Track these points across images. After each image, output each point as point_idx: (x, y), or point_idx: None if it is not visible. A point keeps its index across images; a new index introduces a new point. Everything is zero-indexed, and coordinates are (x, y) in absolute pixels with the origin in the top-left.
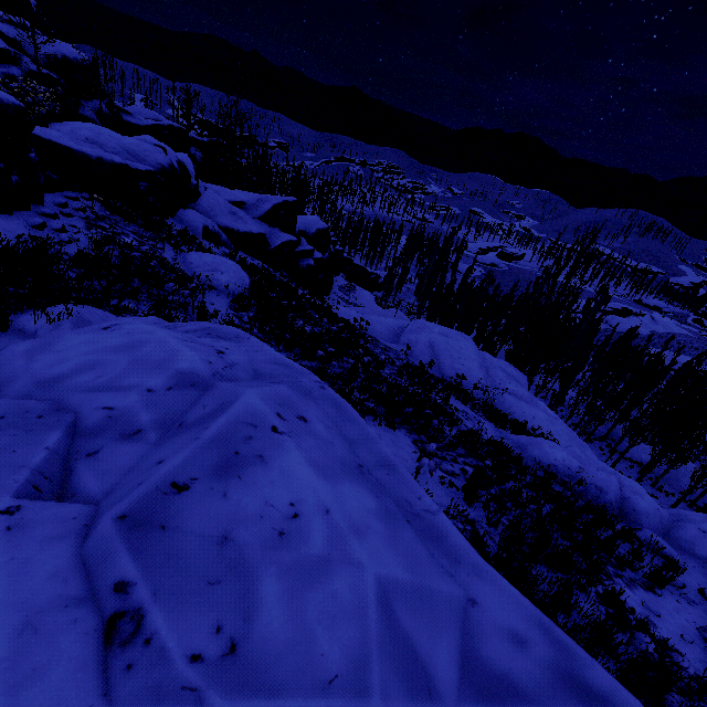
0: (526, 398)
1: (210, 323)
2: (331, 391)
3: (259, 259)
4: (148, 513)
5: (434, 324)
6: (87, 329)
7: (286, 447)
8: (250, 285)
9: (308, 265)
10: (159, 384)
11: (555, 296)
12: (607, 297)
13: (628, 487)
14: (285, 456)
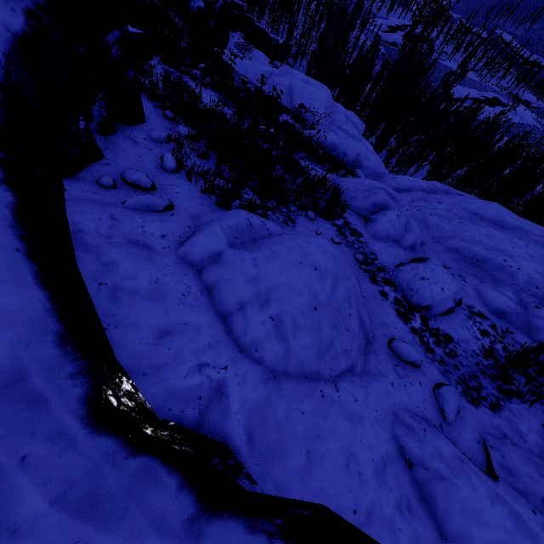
0: (355, 136)
1: None
2: None
3: None
4: None
5: (300, 73)
6: None
7: None
8: None
9: (199, 8)
10: None
11: (405, 53)
12: (465, 71)
13: (363, 155)
14: None
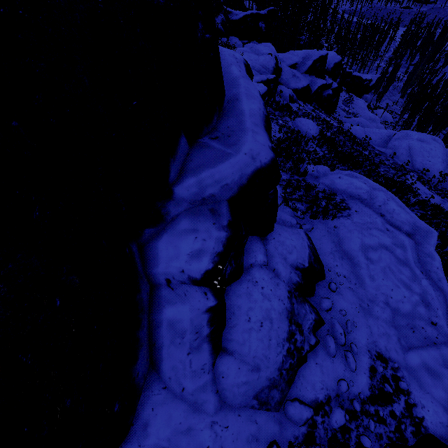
0: None
1: (349, 171)
2: (389, 192)
3: (306, 101)
4: (378, 208)
5: (414, 132)
6: (335, 178)
7: (390, 202)
8: (319, 132)
9: (328, 95)
10: (364, 192)
11: None
12: None
13: None
14: (390, 204)
